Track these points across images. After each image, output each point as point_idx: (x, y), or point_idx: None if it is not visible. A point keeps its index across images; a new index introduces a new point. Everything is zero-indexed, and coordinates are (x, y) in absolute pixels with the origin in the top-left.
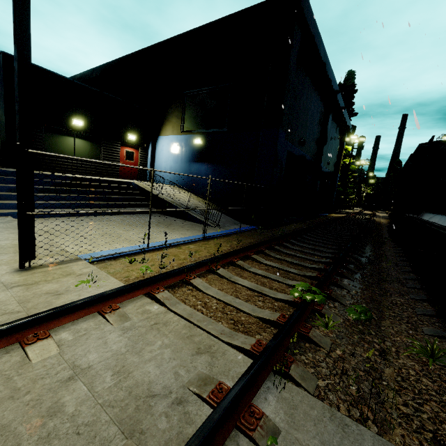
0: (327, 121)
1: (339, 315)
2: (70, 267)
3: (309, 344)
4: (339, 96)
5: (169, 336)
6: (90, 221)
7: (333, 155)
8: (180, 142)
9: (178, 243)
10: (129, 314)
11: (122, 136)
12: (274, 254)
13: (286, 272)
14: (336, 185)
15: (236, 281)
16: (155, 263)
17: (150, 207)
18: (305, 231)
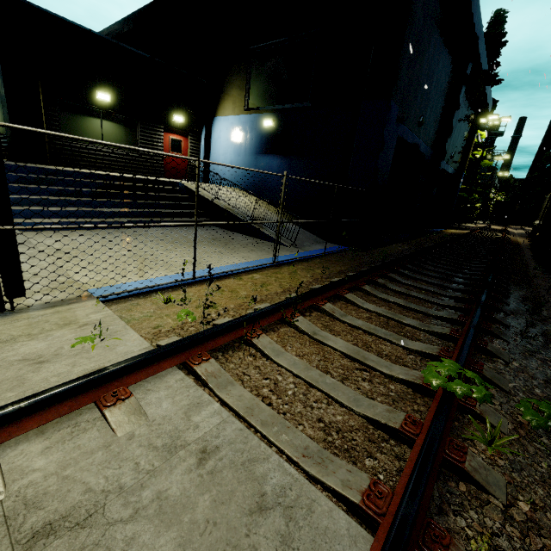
0: (459, 91)
1: (502, 413)
2: (73, 311)
3: (466, 484)
4: (483, 49)
5: (210, 460)
6: (121, 236)
7: (459, 145)
8: (244, 125)
9: (238, 271)
10: (147, 407)
11: (165, 118)
12: (377, 291)
13: (399, 324)
14: (458, 189)
15: (324, 341)
16: (202, 304)
17: (196, 218)
18: (418, 255)
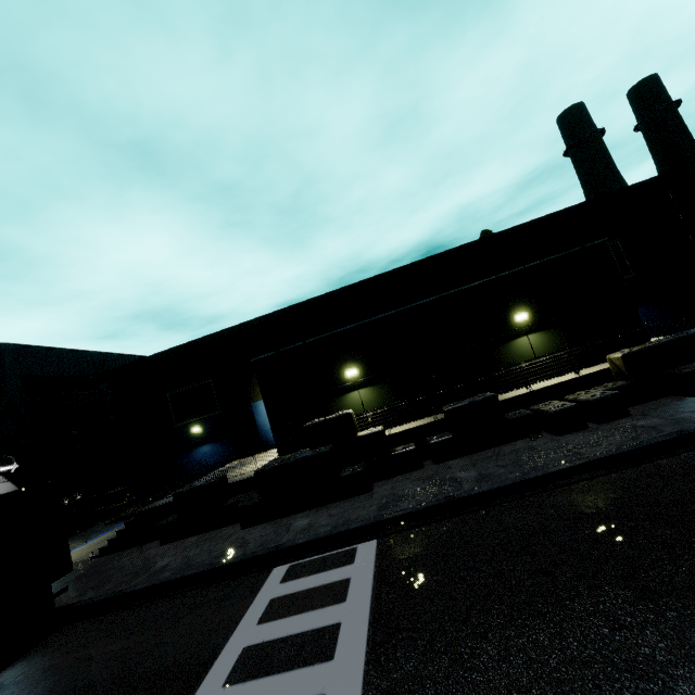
0: None
1: None
2: None
3: None
4: None
5: None
6: None
7: None
8: None
9: None
10: None
11: None
12: None
13: None
14: None
15: None
16: None
17: None
18: None
